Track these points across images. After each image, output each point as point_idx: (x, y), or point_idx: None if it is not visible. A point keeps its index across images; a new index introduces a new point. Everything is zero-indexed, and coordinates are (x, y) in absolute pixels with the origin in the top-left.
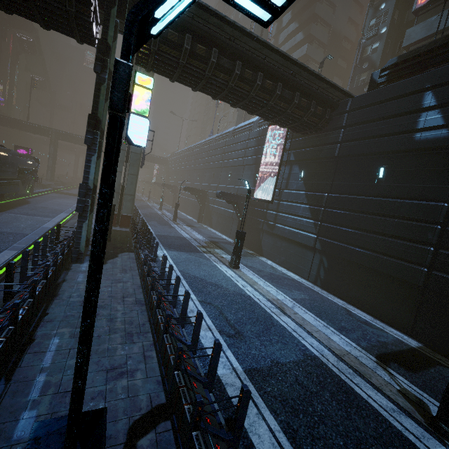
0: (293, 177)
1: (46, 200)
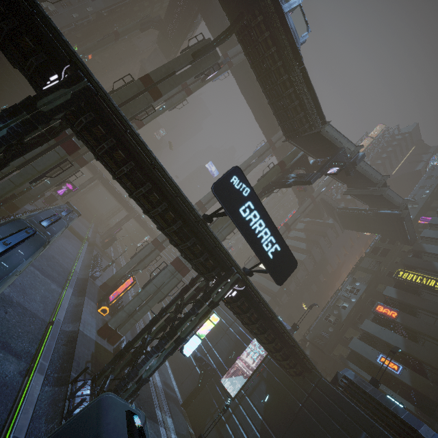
0: (258, 392)
1: (55, 241)
